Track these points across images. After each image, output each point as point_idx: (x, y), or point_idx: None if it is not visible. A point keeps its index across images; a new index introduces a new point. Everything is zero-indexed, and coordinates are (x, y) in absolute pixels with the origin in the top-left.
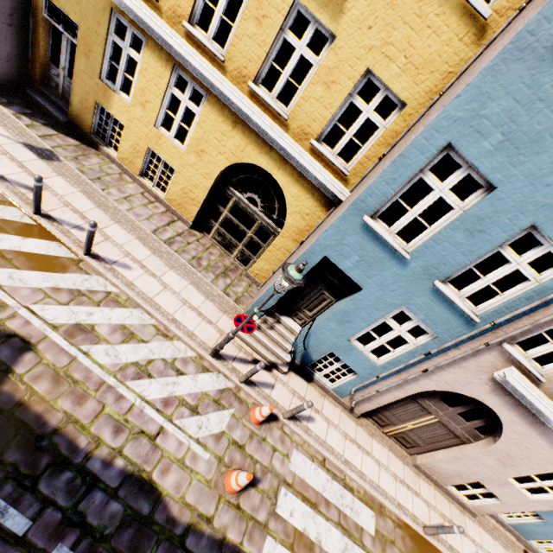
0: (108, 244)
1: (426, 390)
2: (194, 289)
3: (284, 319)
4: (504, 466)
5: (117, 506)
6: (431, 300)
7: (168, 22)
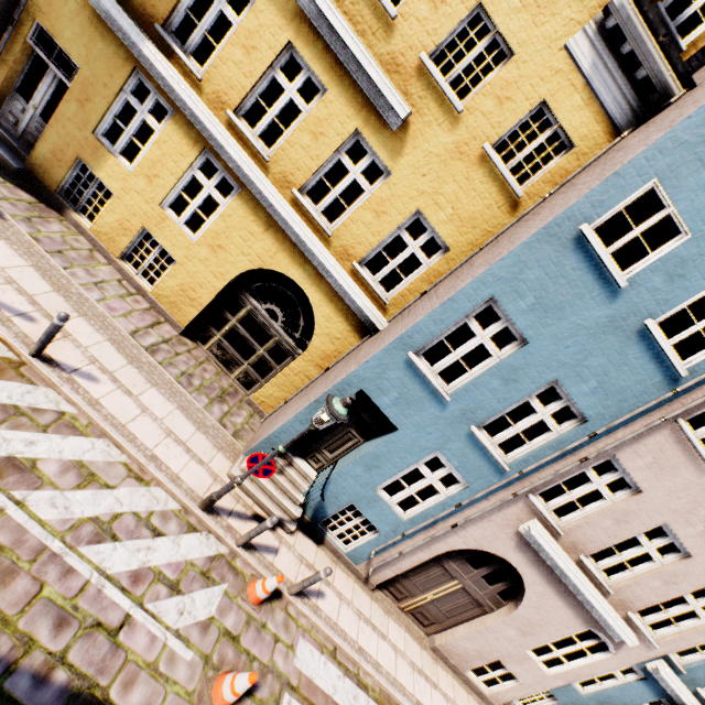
0: (67, 344)
1: (453, 548)
2: (183, 415)
3: (298, 461)
4: (524, 636)
5: None
6: (466, 445)
7: (209, 105)
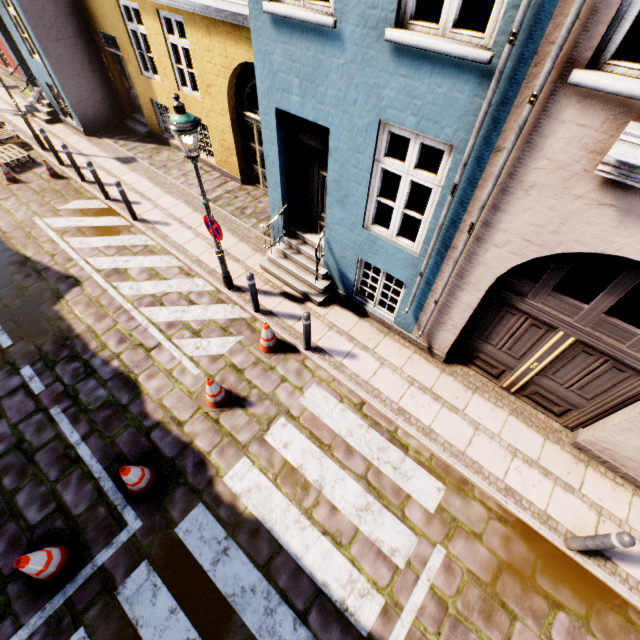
0: (156, 211)
1: (502, 271)
2: (229, 234)
3: (309, 237)
4: None
5: (104, 393)
6: (404, 76)
7: None
